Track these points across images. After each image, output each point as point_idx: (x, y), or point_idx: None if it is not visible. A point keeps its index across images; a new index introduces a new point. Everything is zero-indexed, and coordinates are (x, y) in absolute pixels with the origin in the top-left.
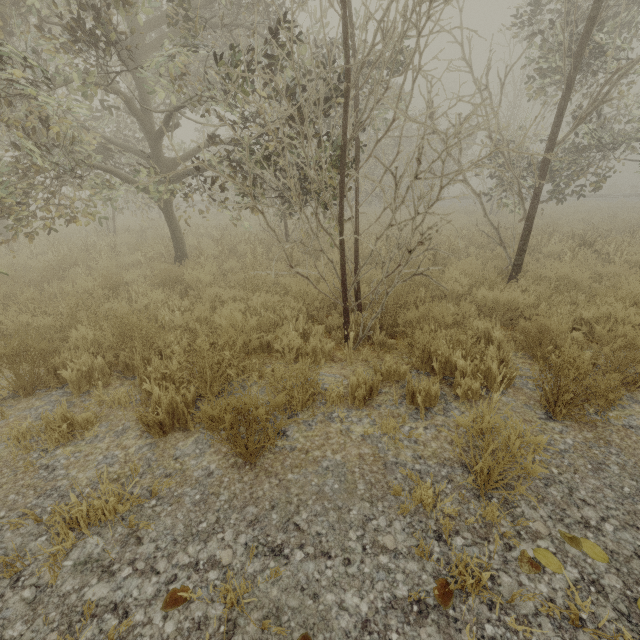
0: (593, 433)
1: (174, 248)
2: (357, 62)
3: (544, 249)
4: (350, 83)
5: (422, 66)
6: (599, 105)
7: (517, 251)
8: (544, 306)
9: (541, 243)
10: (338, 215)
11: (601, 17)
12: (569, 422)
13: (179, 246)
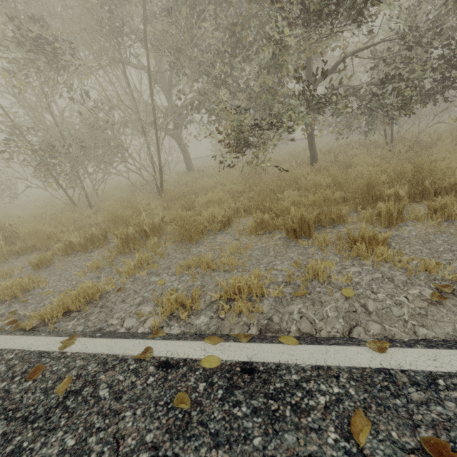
0: None
1: (310, 157)
2: None
3: None
4: None
5: None
6: None
7: None
8: None
9: None
10: None
11: None
12: None
13: (314, 155)
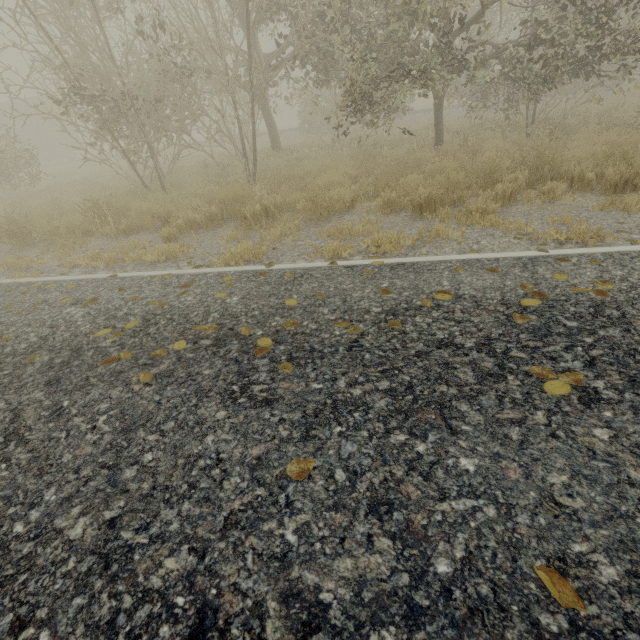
0: None
1: (435, 138)
2: None
3: None
4: None
5: None
6: None
7: None
8: None
9: None
10: None
11: None
12: None
13: (440, 136)
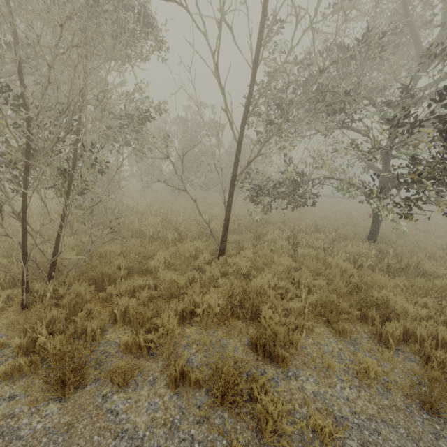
0: (72, 417)
1: None
2: (21, 116)
3: (264, 237)
4: (30, 127)
5: (87, 123)
6: (257, 156)
7: (221, 240)
8: (196, 286)
9: (268, 232)
10: (21, 211)
11: (256, 106)
12: (69, 404)
13: None
